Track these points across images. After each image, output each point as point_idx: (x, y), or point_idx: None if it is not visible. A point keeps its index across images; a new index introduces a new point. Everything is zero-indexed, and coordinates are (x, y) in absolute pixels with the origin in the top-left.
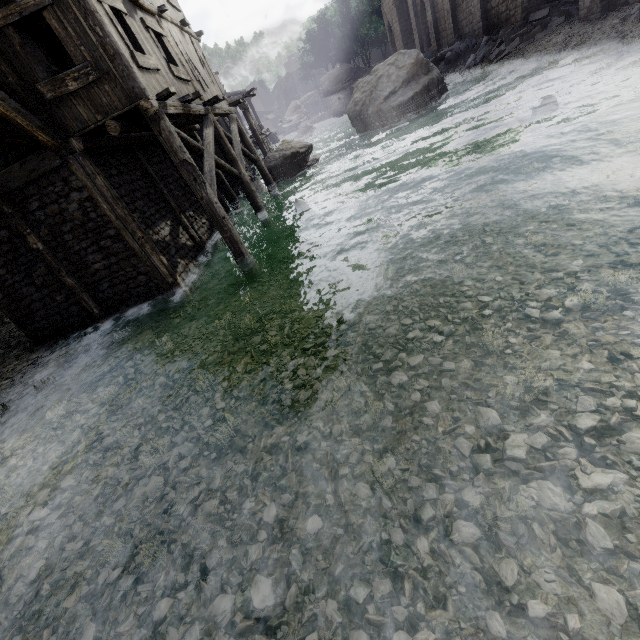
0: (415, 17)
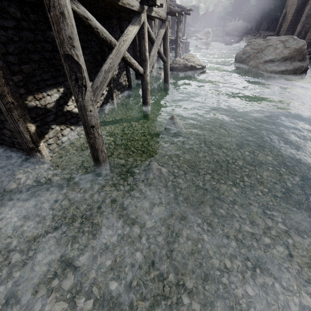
0: (306, 17)
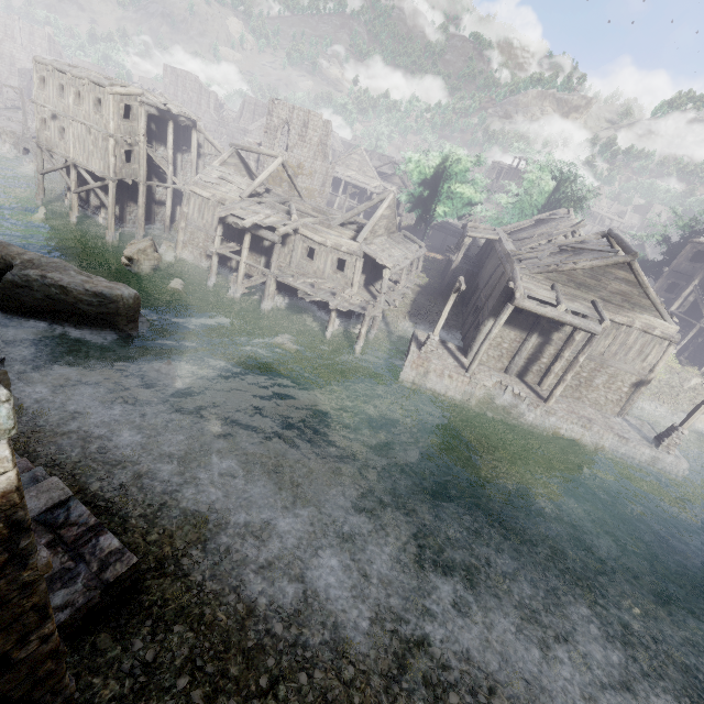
0: None
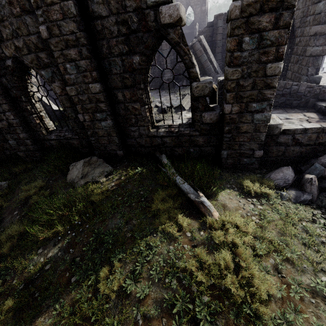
0: None
